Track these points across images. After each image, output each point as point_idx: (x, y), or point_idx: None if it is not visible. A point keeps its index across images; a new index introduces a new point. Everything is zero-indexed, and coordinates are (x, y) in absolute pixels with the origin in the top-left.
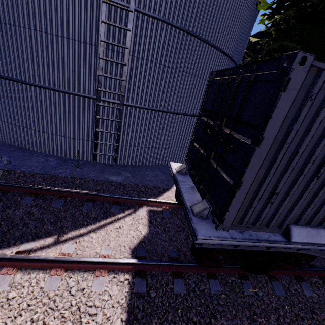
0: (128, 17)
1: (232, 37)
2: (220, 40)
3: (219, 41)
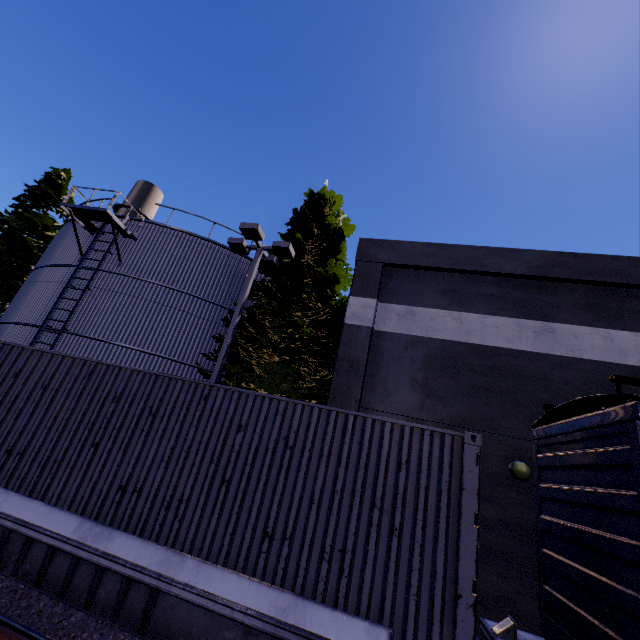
0: (64, 337)
1: (196, 348)
2: (169, 350)
3: (168, 351)
